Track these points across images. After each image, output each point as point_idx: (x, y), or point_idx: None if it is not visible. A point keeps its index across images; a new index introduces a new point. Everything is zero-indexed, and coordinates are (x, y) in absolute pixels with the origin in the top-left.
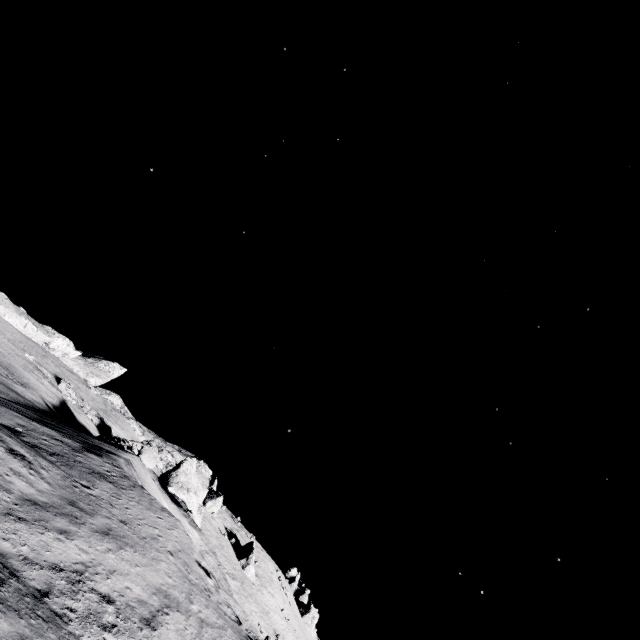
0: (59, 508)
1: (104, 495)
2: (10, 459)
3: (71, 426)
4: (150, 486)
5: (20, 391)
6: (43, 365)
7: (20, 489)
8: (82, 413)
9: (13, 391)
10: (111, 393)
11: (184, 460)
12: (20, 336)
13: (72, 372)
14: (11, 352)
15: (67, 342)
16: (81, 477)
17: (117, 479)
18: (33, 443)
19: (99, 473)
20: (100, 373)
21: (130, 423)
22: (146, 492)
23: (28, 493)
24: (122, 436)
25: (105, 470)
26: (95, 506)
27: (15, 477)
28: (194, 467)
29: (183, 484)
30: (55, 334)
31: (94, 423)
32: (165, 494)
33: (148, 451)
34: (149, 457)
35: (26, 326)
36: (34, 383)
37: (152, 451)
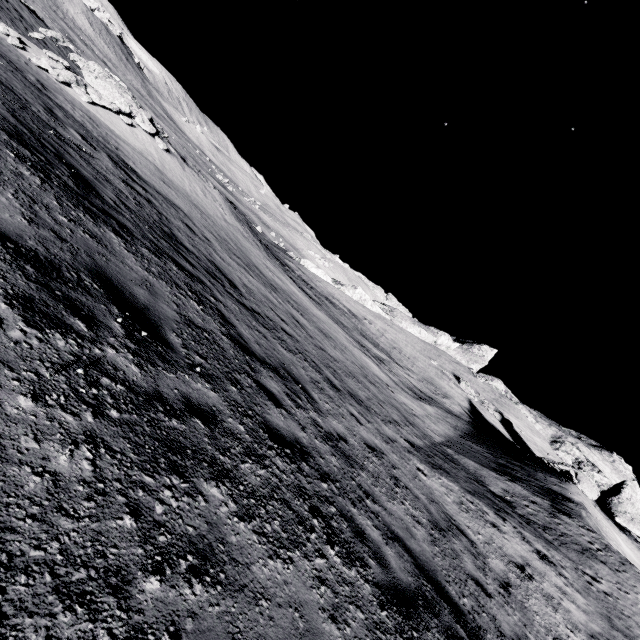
0: (611, 639)
1: (612, 589)
2: (546, 569)
3: (505, 451)
4: (602, 524)
5: (449, 406)
6: (443, 366)
7: (577, 618)
8: (484, 409)
9: (451, 414)
10: (492, 378)
11: (622, 484)
12: (420, 343)
13: (457, 363)
14: (425, 364)
15: (447, 337)
16: (581, 562)
17: (603, 554)
18: (525, 515)
19: (586, 549)
20: (476, 358)
21: (519, 409)
22: (636, 570)
23: (583, 621)
24: (520, 427)
25: (587, 541)
26: (622, 617)
27: (564, 598)
28: (637, 493)
29: (632, 516)
30: (438, 333)
31: (496, 418)
32: (609, 521)
33: (584, 479)
34: (588, 487)
35: (420, 332)
36: (448, 390)
37: (587, 478)
